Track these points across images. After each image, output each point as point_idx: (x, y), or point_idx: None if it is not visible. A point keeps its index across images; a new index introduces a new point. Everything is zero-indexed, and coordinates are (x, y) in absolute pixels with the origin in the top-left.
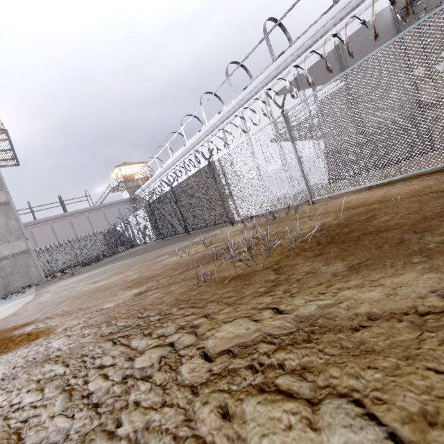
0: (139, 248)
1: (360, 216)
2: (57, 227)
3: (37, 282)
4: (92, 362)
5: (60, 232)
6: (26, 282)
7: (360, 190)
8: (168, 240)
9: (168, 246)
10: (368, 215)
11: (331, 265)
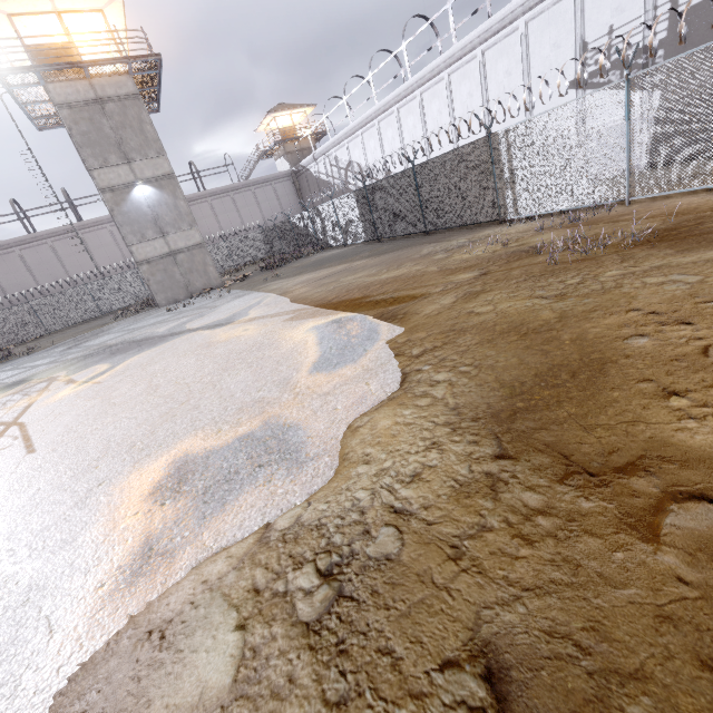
0: (340, 250)
1: (689, 222)
2: (195, 213)
3: (217, 285)
4: (529, 287)
5: (200, 222)
6: (206, 284)
7: (695, 191)
8: (392, 241)
9: (416, 247)
10: (696, 221)
11: (663, 252)
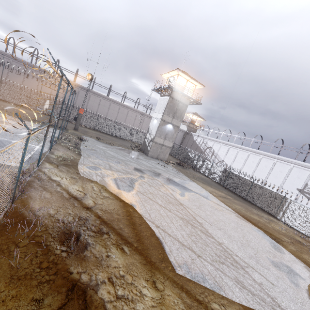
0: (206, 178)
1: None
2: None
3: (165, 160)
4: None
5: None
6: (163, 158)
7: None
8: (230, 191)
9: (248, 206)
10: None
11: None
